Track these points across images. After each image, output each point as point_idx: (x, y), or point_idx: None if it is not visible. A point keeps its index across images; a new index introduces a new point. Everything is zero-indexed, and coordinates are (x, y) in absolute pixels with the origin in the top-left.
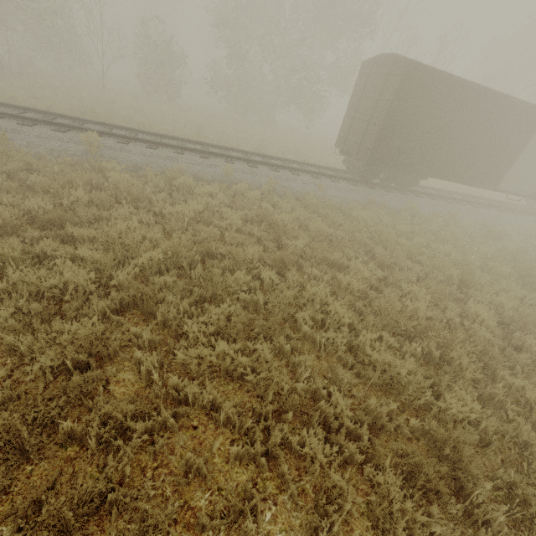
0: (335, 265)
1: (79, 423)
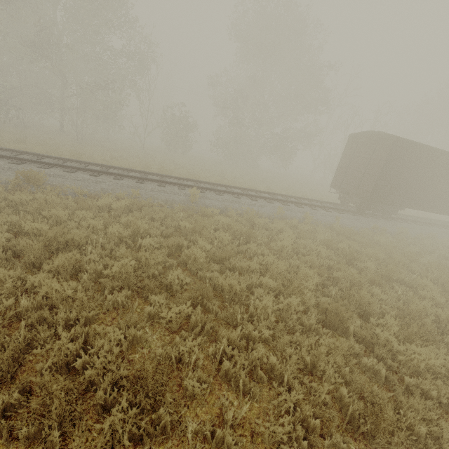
0: (396, 281)
1: (371, 416)
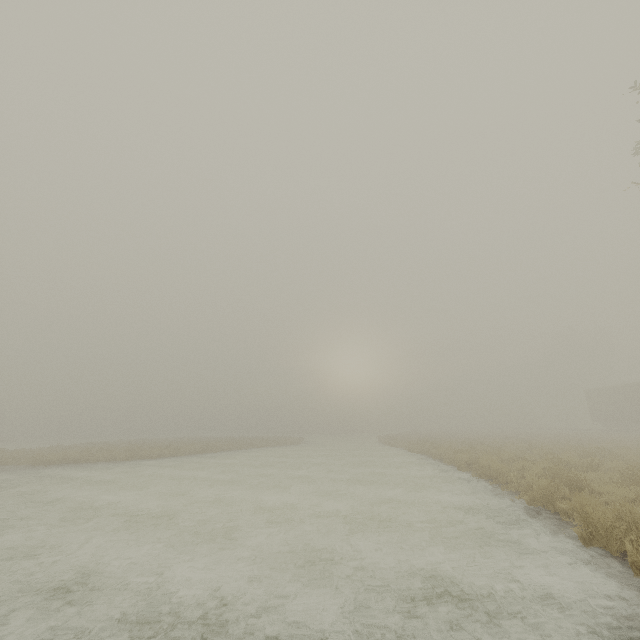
0: None
1: None
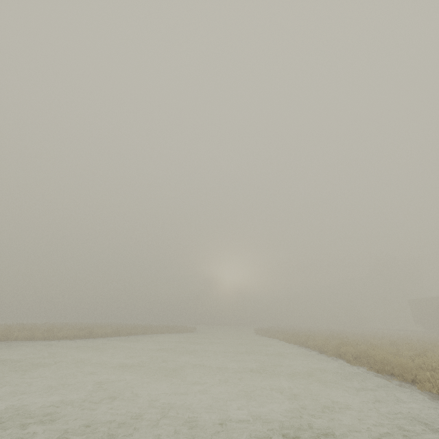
0: None
1: None
